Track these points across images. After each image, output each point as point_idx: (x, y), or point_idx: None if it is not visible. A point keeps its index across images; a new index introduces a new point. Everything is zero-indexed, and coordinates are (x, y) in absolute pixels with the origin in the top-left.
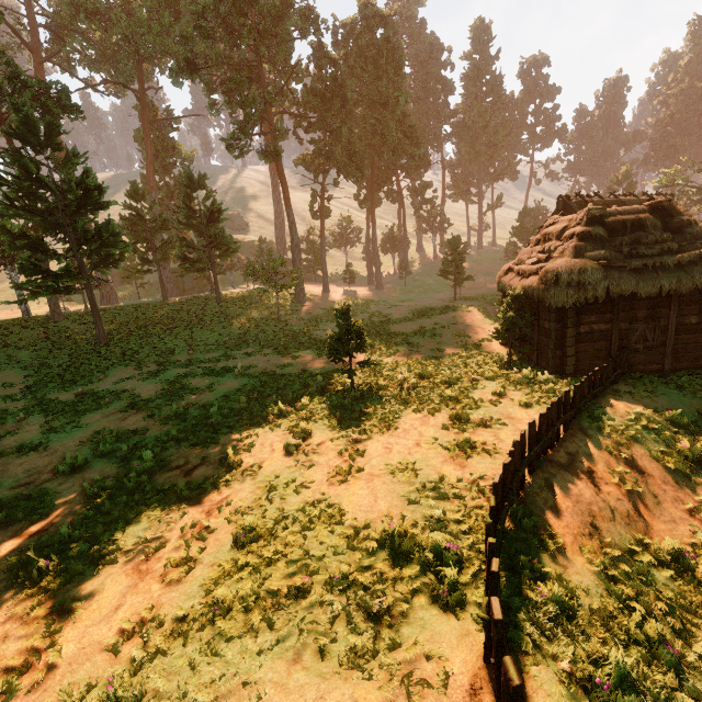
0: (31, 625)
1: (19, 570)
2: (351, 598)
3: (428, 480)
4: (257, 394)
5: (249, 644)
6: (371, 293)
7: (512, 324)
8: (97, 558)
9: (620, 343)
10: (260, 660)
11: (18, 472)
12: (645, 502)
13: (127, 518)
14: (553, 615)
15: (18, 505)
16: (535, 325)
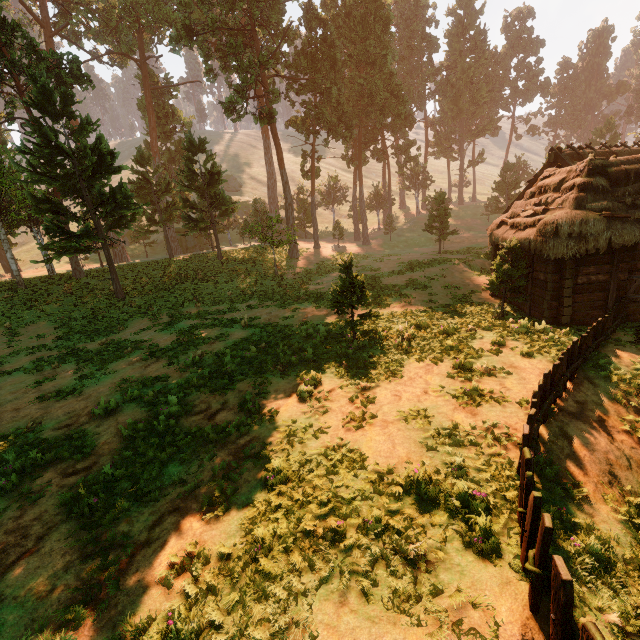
0: (88, 557)
1: (72, 506)
2: (387, 542)
3: (442, 428)
4: (264, 344)
5: (295, 584)
6: (358, 248)
7: (507, 276)
8: (139, 496)
9: (617, 294)
10: (308, 601)
11: (59, 414)
12: None
13: (162, 459)
14: (588, 564)
15: (62, 445)
16: (529, 276)
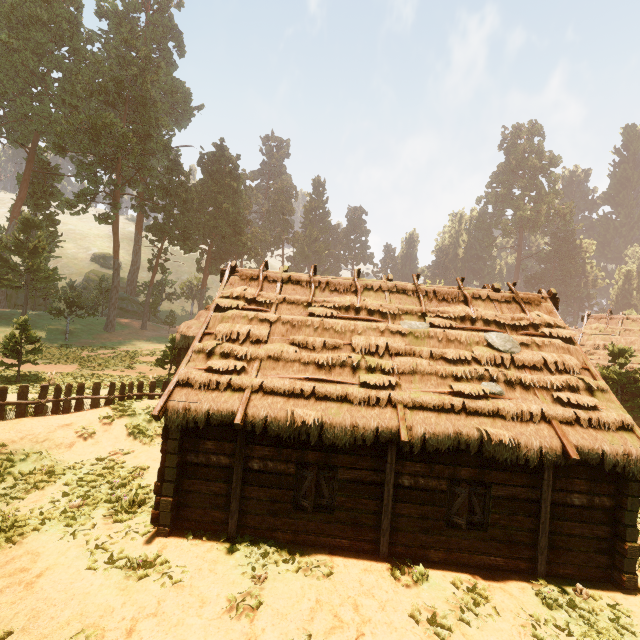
0: None
1: None
2: None
3: None
4: None
5: None
6: None
7: (167, 357)
8: None
9: None
10: None
11: None
12: (85, 443)
13: None
14: None
15: None
16: None
